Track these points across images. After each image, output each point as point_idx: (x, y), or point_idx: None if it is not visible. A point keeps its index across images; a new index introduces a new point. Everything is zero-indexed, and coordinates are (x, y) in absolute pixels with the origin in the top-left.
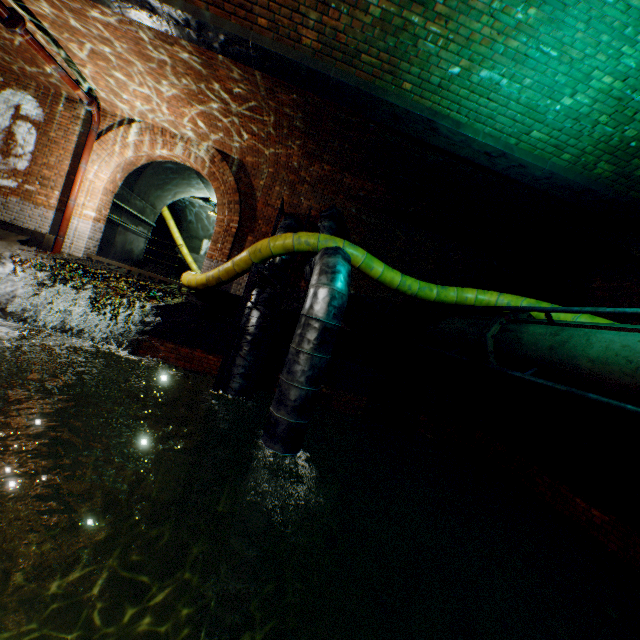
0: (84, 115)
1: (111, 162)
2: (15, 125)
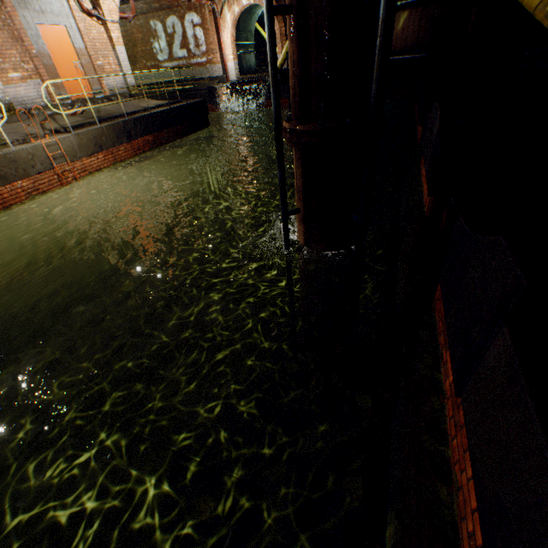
0: (211, 9)
1: (228, 27)
2: (195, 31)
